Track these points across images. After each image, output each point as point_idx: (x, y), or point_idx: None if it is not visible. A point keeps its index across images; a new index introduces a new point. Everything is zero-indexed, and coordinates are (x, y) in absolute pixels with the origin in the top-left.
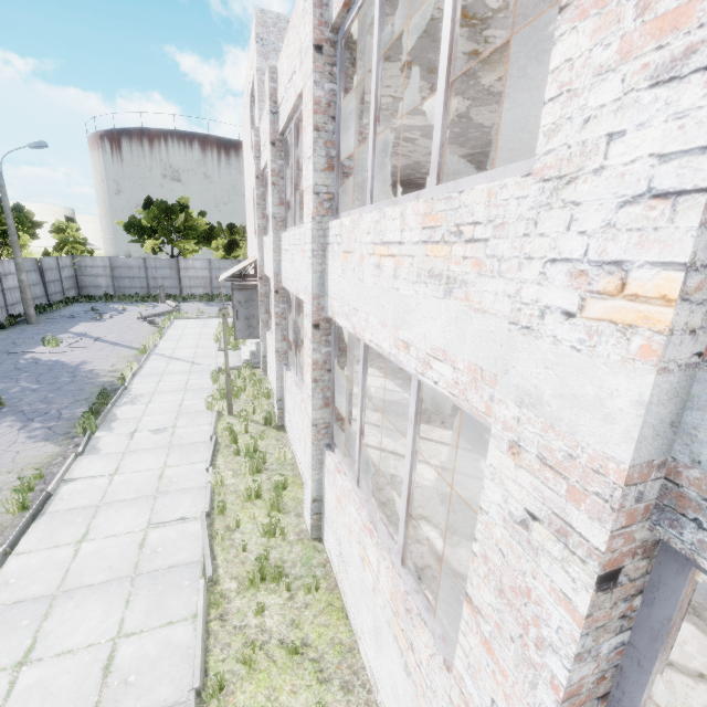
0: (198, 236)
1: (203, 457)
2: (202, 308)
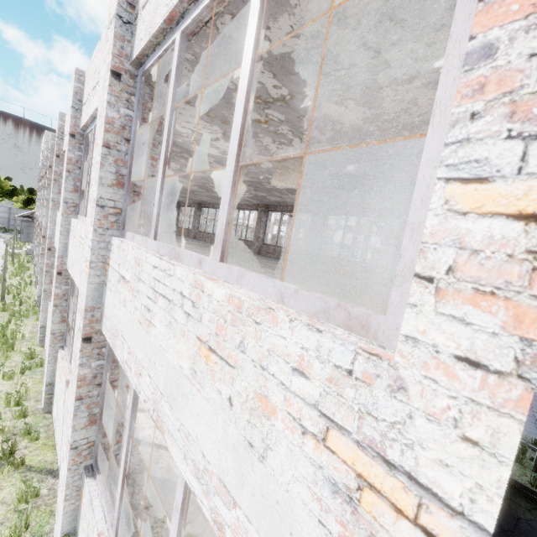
0: (3, 192)
1: (0, 265)
2: (0, 234)
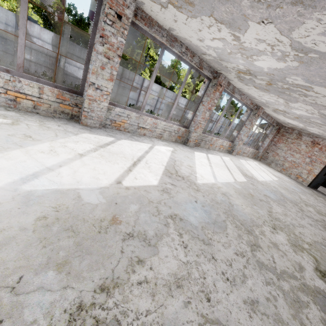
0: None
1: None
2: None
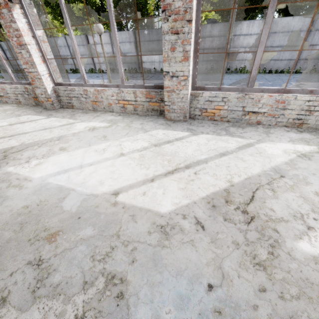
0: None
1: None
2: None
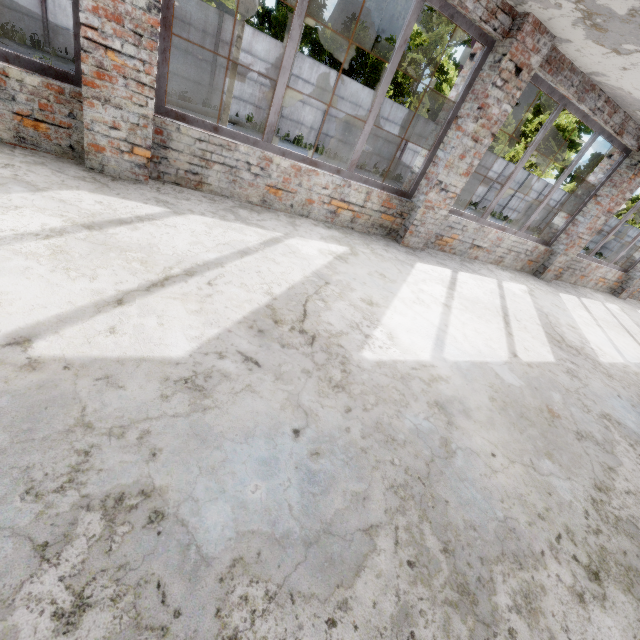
0: None
1: None
2: None
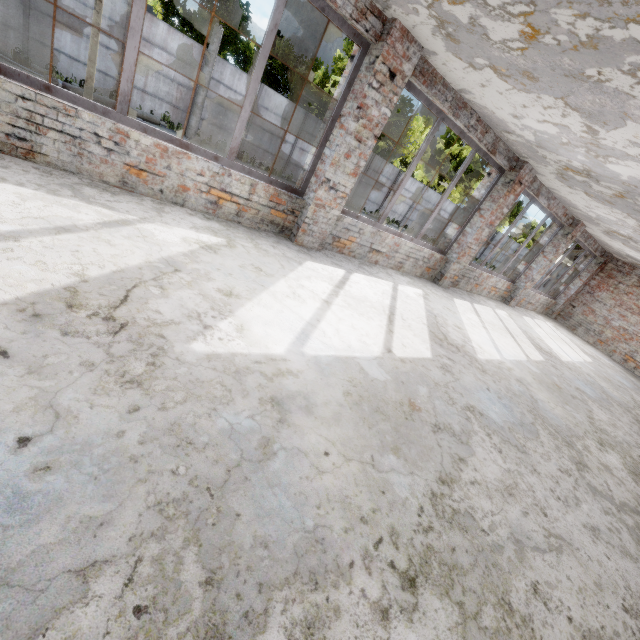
0: None
1: None
2: None
